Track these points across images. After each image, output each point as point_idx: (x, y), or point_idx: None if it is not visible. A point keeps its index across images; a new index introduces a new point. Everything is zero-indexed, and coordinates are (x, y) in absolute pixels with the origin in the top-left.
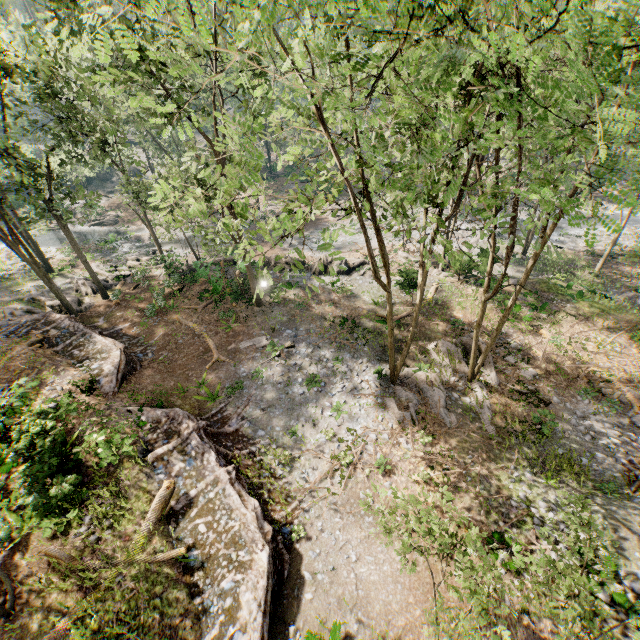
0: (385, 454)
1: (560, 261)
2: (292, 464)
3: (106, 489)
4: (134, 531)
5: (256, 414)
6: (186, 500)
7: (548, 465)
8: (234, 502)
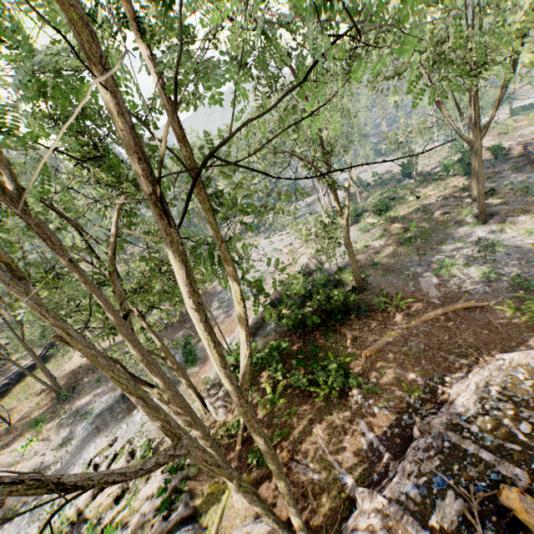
0: None
1: None
2: None
3: None
4: None
5: None
6: None
7: None
8: None
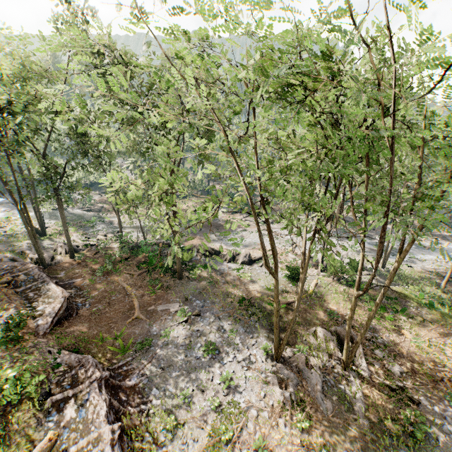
0: (263, 434)
1: (411, 276)
2: (175, 431)
3: None
4: None
5: (155, 372)
6: None
7: None
8: None
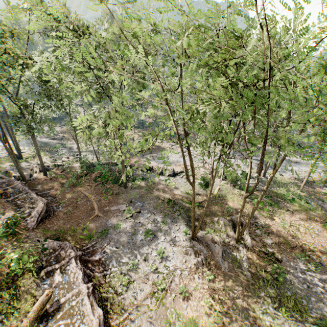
0: (185, 284)
1: (282, 181)
2: (128, 285)
3: (8, 292)
4: (17, 325)
5: (112, 250)
6: (57, 305)
7: (283, 302)
8: (87, 309)
